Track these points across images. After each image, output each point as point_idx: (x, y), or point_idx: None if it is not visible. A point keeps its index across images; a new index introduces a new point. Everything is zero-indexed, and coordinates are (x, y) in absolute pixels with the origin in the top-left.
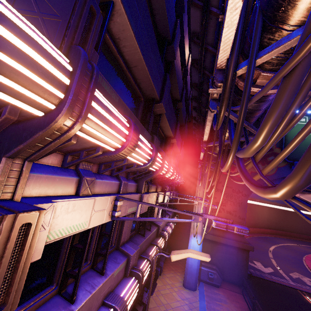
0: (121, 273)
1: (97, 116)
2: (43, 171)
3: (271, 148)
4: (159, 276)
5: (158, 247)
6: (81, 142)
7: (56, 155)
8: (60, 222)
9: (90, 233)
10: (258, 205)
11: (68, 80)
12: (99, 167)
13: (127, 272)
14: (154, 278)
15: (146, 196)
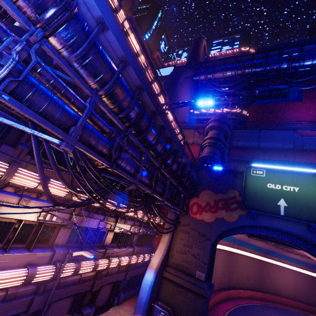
0: (46, 259)
1: (19, 177)
2: (4, 193)
3: (234, 196)
4: (116, 306)
5: (95, 262)
6: (17, 184)
7: (12, 188)
8: (4, 210)
9: (22, 223)
10: (277, 265)
11: (6, 170)
12: (37, 195)
13: (51, 261)
14: (109, 305)
15: (76, 217)
